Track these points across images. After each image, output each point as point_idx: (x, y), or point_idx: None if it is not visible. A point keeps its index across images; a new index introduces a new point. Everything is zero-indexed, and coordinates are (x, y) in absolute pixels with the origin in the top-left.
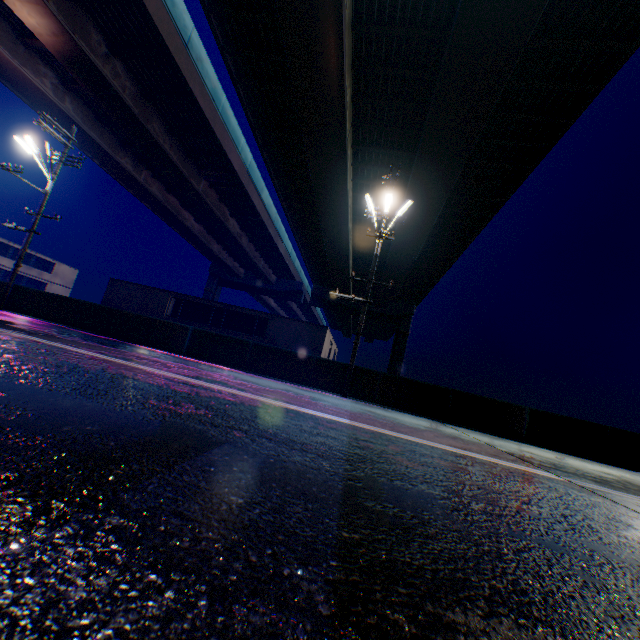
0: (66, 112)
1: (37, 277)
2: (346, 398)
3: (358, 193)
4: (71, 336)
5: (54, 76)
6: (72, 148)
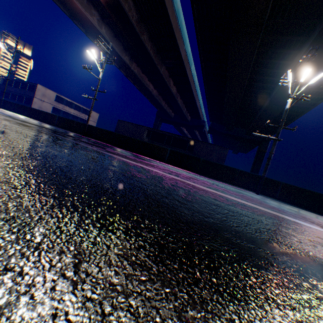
0: (102, 34)
1: (83, 117)
2: (259, 195)
3: (255, 67)
4: (127, 155)
5: (98, 15)
6: (109, 54)
